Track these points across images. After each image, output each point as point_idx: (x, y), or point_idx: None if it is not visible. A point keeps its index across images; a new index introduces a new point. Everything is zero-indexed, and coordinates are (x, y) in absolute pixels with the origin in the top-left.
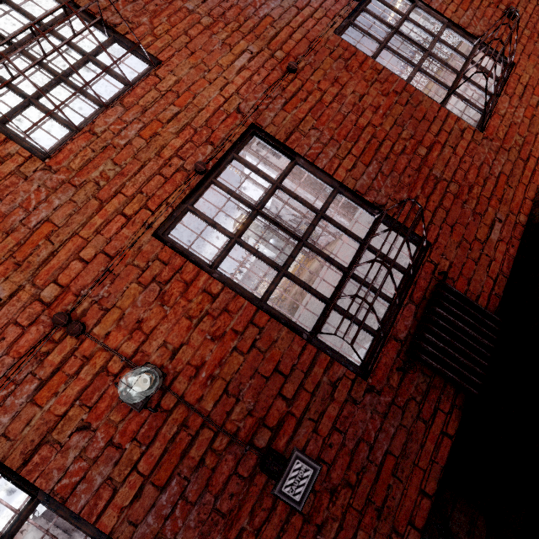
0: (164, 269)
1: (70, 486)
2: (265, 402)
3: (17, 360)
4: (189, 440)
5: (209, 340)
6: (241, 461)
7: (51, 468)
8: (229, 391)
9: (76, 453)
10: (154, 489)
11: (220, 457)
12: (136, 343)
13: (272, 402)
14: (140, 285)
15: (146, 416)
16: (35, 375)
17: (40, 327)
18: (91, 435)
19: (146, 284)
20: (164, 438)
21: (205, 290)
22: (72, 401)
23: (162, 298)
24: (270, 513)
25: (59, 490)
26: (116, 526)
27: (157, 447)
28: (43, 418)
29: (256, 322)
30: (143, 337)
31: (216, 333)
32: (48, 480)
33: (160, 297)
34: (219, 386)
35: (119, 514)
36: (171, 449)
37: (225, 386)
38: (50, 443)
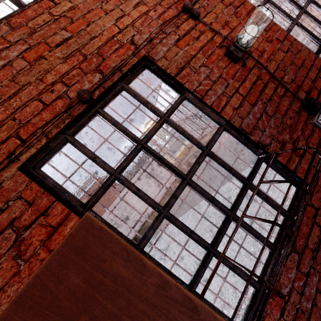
0: (235, 1)
1: (203, 91)
2: (300, 79)
3: (164, 23)
4: (262, 86)
5: (264, 41)
6: (292, 103)
7: (192, 80)
8: (280, 68)
9: (203, 76)
10: (248, 105)
11: (280, 99)
12: (226, 32)
13: (303, 79)
14: (223, 5)
15: (238, 69)
16: (175, 33)
17: (174, 11)
18: (210, 70)
19: (226, 5)
20: (249, 82)
21: (258, 17)
22: (197, 51)
23: (236, 15)
24: (312, 132)
25: (198, 92)
26: (231, 117)
27: (246, 85)
28: (183, 55)
29: (288, 39)
30: (229, 30)
31: (267, 39)
32: (191, 85)
33: (235, 14)
34: (274, 65)
35: (232, 112)
36: (254, 88)
37: (277, 65)
38: (189, 68)
